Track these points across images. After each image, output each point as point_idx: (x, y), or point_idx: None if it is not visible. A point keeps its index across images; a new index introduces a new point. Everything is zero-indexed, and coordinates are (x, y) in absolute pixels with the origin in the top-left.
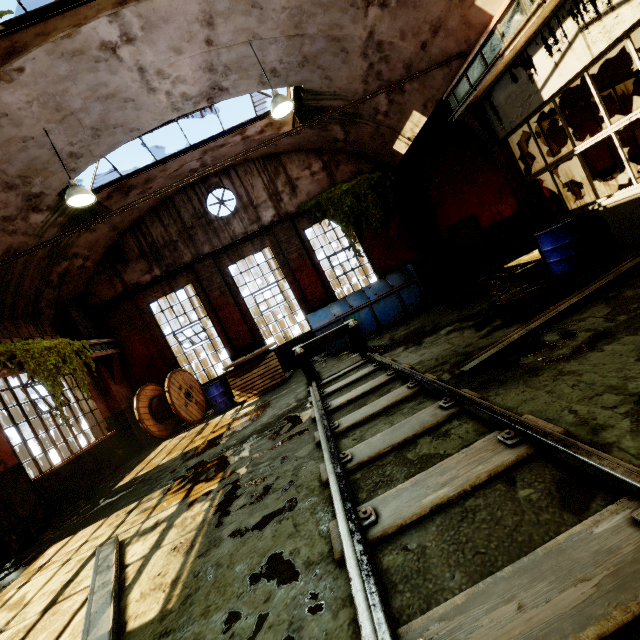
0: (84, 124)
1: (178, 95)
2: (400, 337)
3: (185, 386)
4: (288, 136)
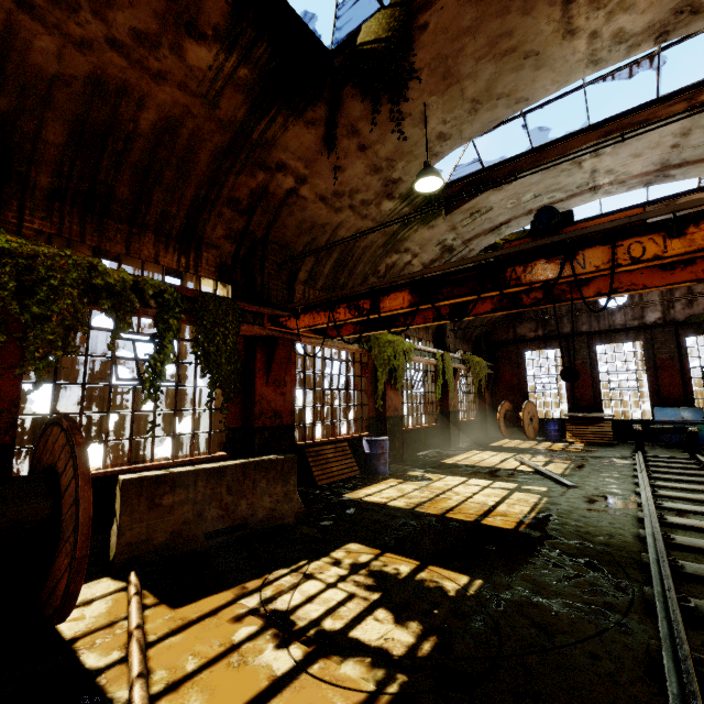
0: None
1: None
2: None
3: (531, 413)
4: None
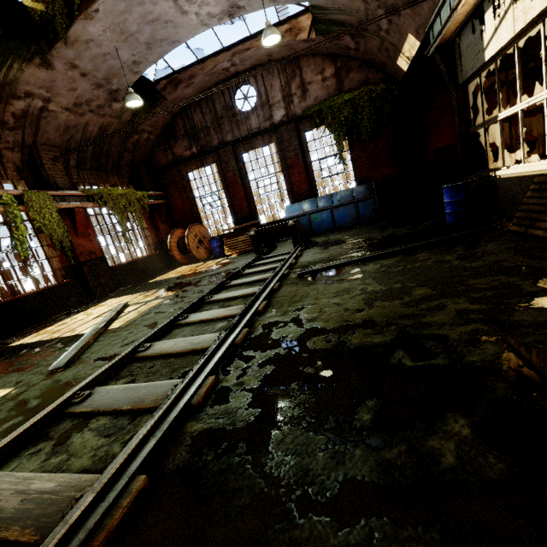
0: (140, 41)
1: (205, 14)
2: (330, 240)
3: (200, 235)
4: (304, 42)
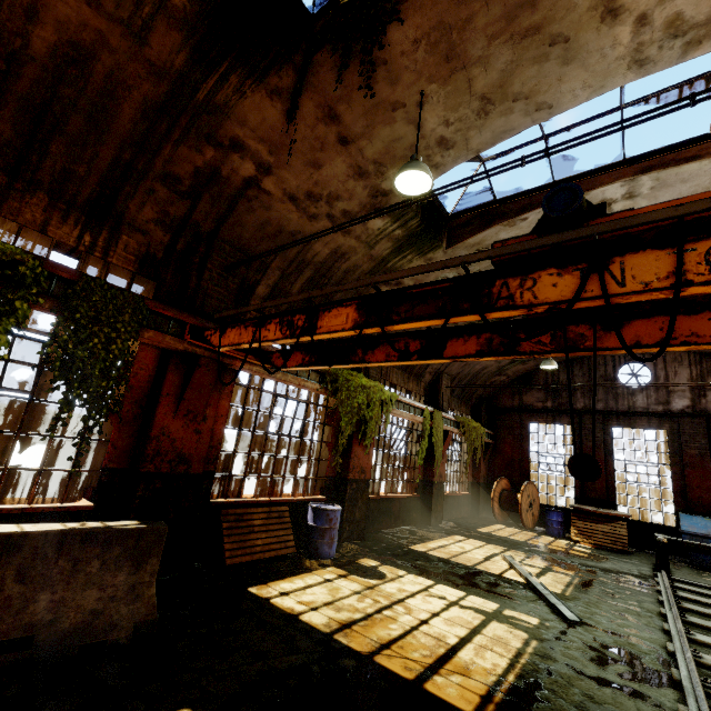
0: None
1: None
2: None
3: (531, 497)
4: None
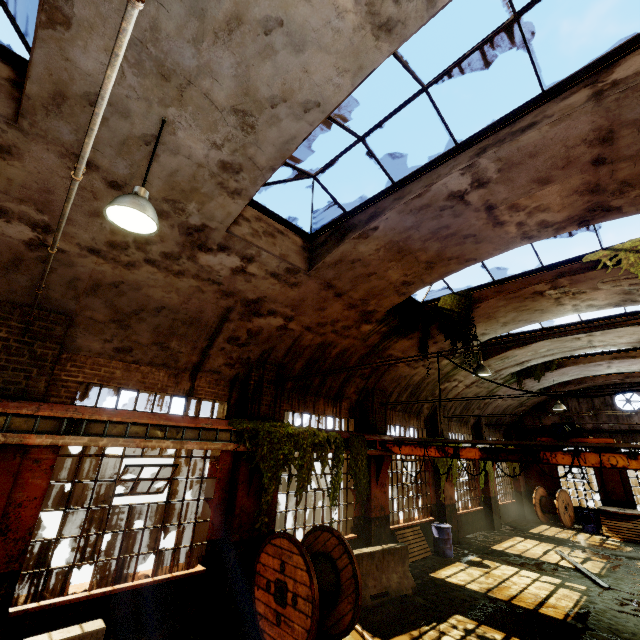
0: (568, 375)
1: (623, 369)
2: None
3: (565, 502)
4: None
